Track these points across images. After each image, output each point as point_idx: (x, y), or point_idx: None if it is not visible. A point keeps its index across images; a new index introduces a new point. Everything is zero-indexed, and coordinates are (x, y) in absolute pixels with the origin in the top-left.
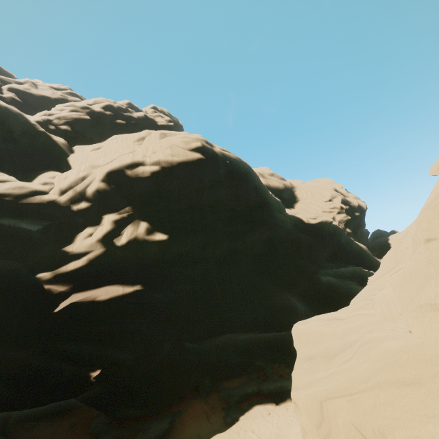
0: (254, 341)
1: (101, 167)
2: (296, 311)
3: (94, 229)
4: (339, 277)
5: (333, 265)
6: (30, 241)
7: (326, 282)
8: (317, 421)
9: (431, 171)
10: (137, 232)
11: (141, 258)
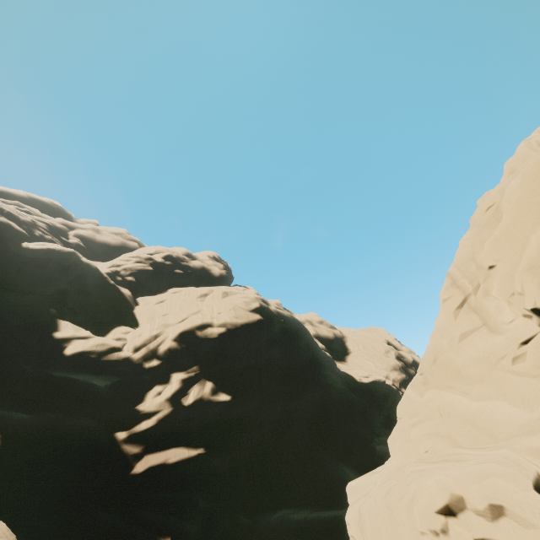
0: (309, 523)
1: (174, 327)
2: None
3: (163, 387)
4: None
5: (390, 432)
6: (99, 397)
7: (381, 452)
8: (358, 521)
9: None
10: (203, 392)
11: (203, 419)
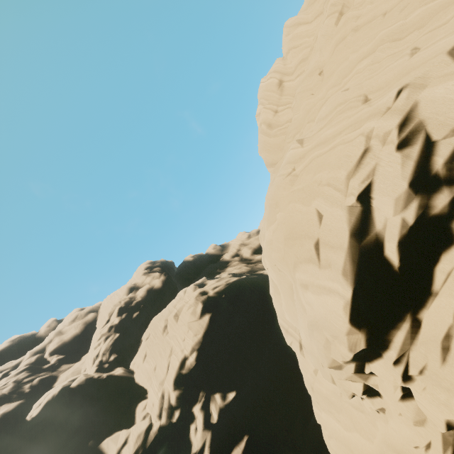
0: None
1: (167, 381)
2: None
3: (195, 424)
4: None
5: None
6: None
7: None
8: None
9: None
10: (218, 405)
11: (232, 416)
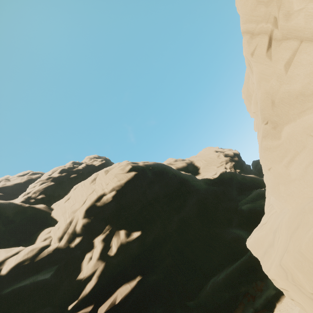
0: (230, 276)
1: (80, 209)
2: (242, 238)
3: (91, 253)
4: (251, 202)
5: (243, 196)
6: (48, 287)
7: (247, 209)
8: (285, 276)
9: (255, 130)
10: (120, 239)
11: (130, 256)
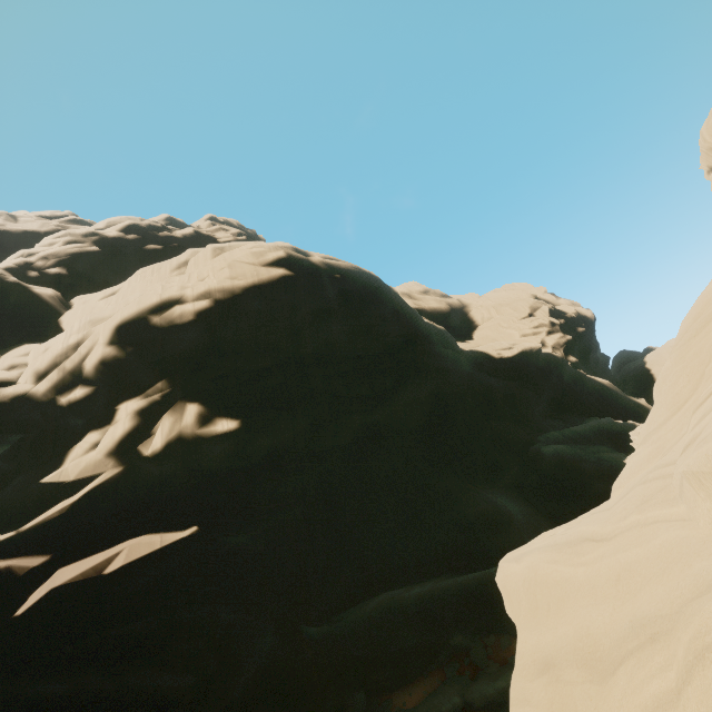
0: (440, 596)
1: (107, 320)
2: (509, 522)
3: (101, 433)
4: (575, 443)
5: (560, 422)
6: None
7: (554, 457)
8: None
9: None
10: (181, 425)
11: (197, 472)
